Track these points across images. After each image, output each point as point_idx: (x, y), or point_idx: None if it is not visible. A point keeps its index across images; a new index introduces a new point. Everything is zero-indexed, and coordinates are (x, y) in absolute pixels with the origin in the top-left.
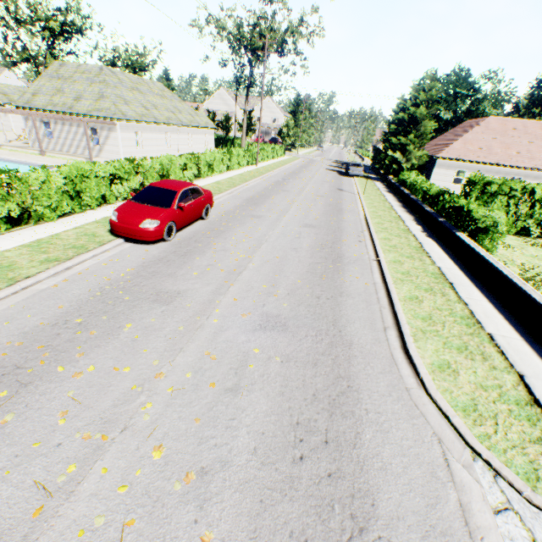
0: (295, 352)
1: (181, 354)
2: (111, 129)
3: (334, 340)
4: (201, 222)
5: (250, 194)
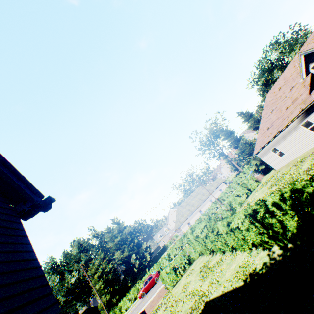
0: None
1: None
2: (181, 229)
3: None
4: (156, 283)
5: None
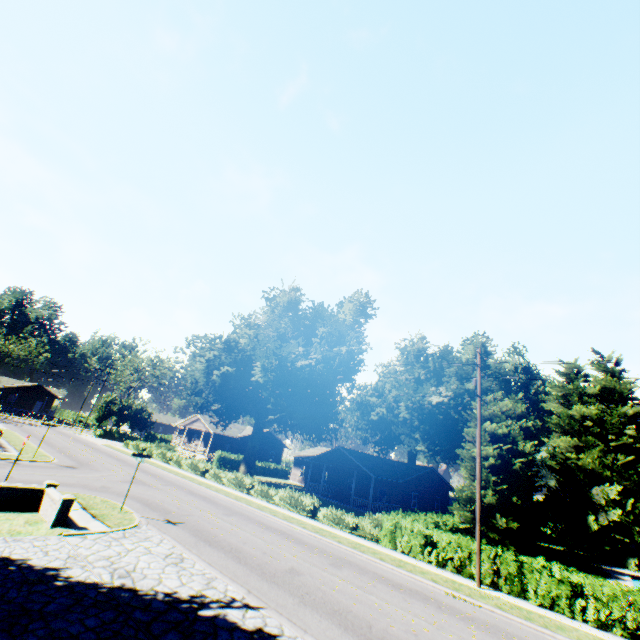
0: None
1: None
2: None
3: None
4: None
5: None
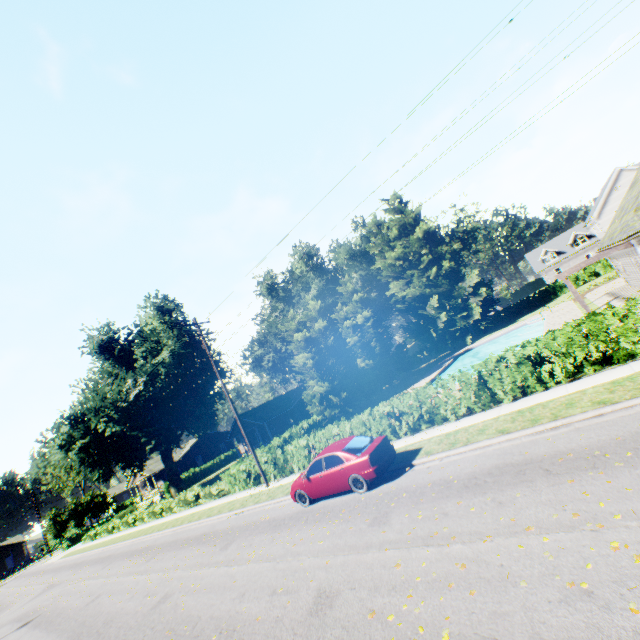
0: (135, 615)
1: (181, 570)
2: (635, 252)
3: (118, 637)
4: (353, 494)
5: (577, 440)
